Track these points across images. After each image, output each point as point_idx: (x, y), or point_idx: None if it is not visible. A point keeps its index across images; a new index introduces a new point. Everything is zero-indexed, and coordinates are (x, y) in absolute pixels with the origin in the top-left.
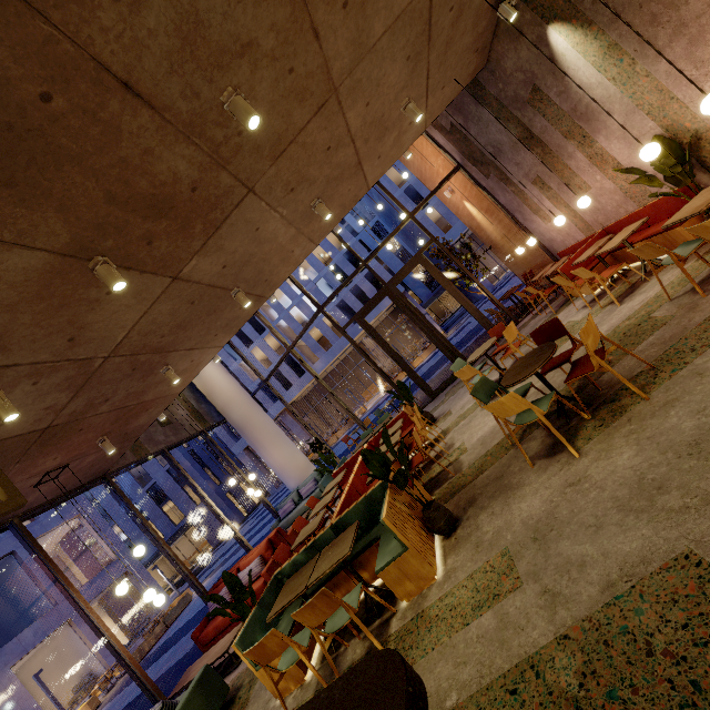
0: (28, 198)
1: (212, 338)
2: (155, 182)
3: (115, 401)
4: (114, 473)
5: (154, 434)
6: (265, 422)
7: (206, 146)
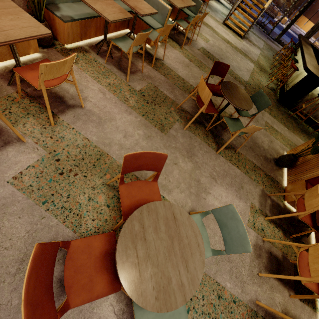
0: None
1: None
2: None
3: None
4: None
5: None
6: None
7: None
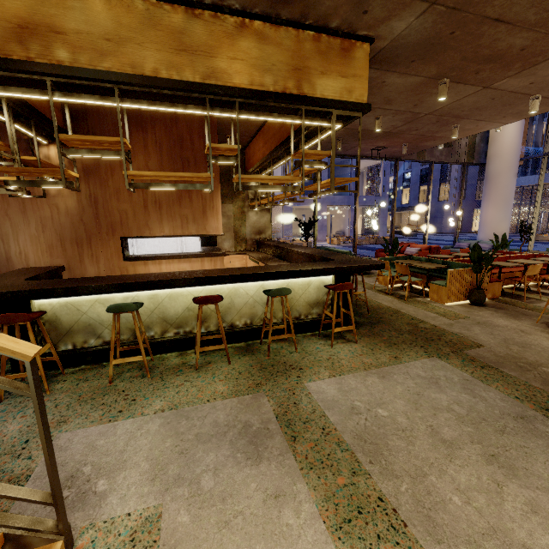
0: (427, 62)
1: (500, 118)
2: (495, 50)
3: (420, 131)
4: (402, 160)
5: (436, 149)
6: (507, 186)
7: (545, 30)
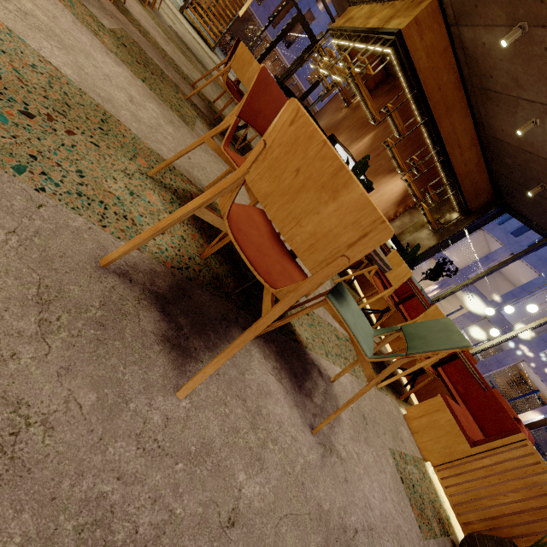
0: (485, 2)
1: None
2: None
3: None
4: None
5: None
6: None
7: None
